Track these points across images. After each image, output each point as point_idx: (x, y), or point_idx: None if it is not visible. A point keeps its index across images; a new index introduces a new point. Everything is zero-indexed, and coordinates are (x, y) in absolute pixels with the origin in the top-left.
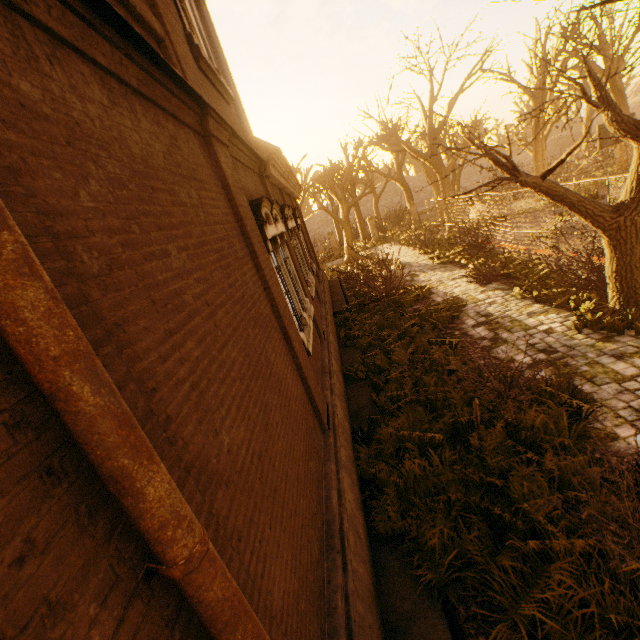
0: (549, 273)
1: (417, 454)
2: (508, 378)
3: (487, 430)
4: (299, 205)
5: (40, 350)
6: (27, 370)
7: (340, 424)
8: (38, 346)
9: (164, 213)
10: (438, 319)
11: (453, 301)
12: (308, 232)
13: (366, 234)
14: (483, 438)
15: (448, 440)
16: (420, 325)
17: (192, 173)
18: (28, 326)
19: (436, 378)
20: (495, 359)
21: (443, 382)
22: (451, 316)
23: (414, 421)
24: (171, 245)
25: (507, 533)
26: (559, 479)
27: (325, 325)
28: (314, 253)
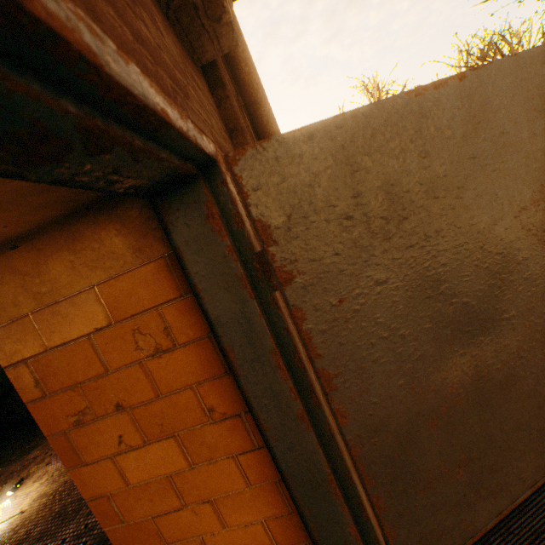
0: None
1: None
2: None
3: None
4: None
5: (252, 79)
6: (245, 91)
7: None
8: (252, 78)
9: None
10: None
11: None
12: None
13: None
14: None
15: None
16: None
17: None
18: (249, 68)
19: None
20: None
21: None
22: None
23: None
24: None
25: None
26: None
27: None
28: None
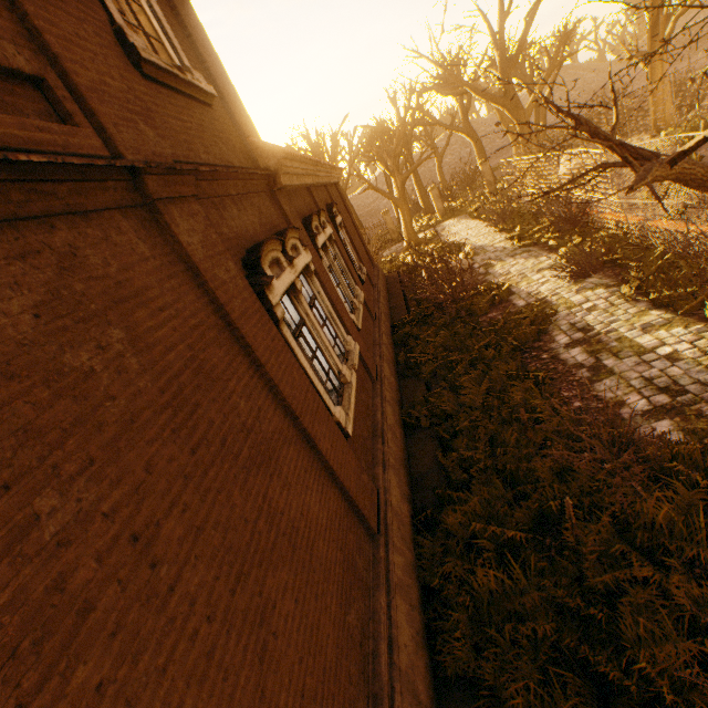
0: (673, 259)
1: (493, 561)
2: (615, 444)
3: (587, 521)
4: (346, 180)
5: None
6: None
7: (395, 515)
8: None
9: (26, 439)
10: (520, 336)
11: (539, 308)
12: (361, 208)
13: (429, 206)
14: (581, 539)
15: (534, 536)
16: (496, 347)
17: (113, 294)
18: None
19: (517, 434)
20: (597, 400)
21: (527, 440)
22: (537, 330)
23: (490, 498)
24: (42, 495)
25: (616, 695)
26: (692, 617)
27: (378, 356)
28: (365, 247)
